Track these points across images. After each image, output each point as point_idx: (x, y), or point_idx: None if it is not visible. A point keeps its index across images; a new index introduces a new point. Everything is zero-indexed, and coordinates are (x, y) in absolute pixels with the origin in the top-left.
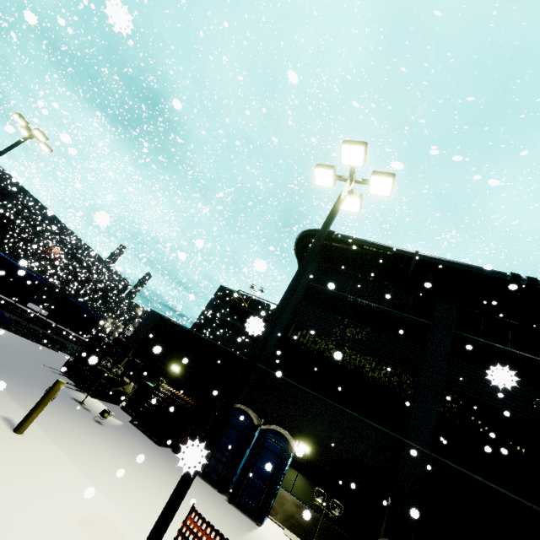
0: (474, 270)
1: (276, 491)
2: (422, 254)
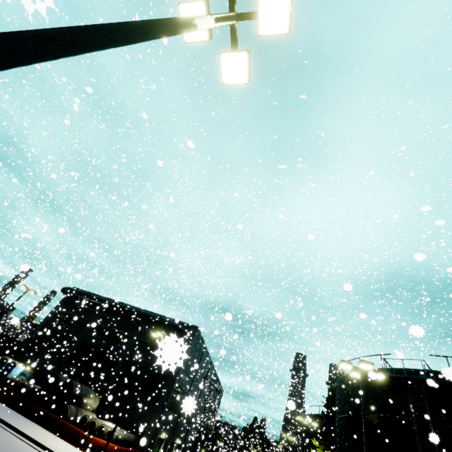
0: (104, 301)
1: None
2: (93, 296)
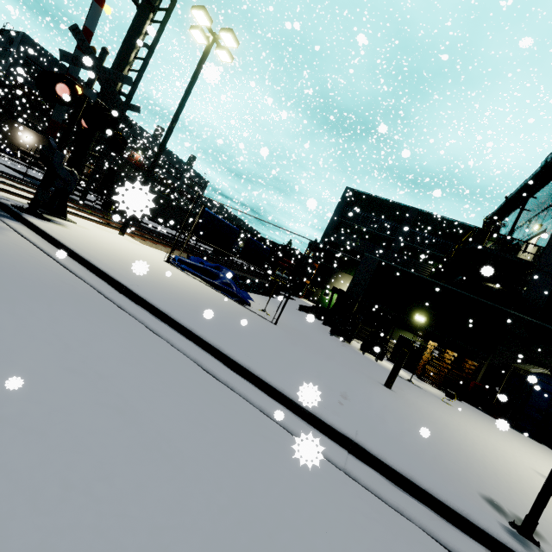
0: None
1: None
2: None
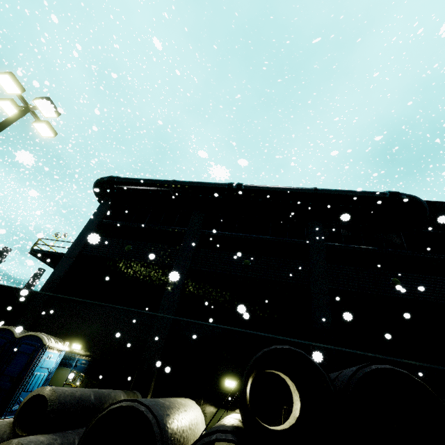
0: (207, 185)
1: (25, 385)
2: (176, 181)
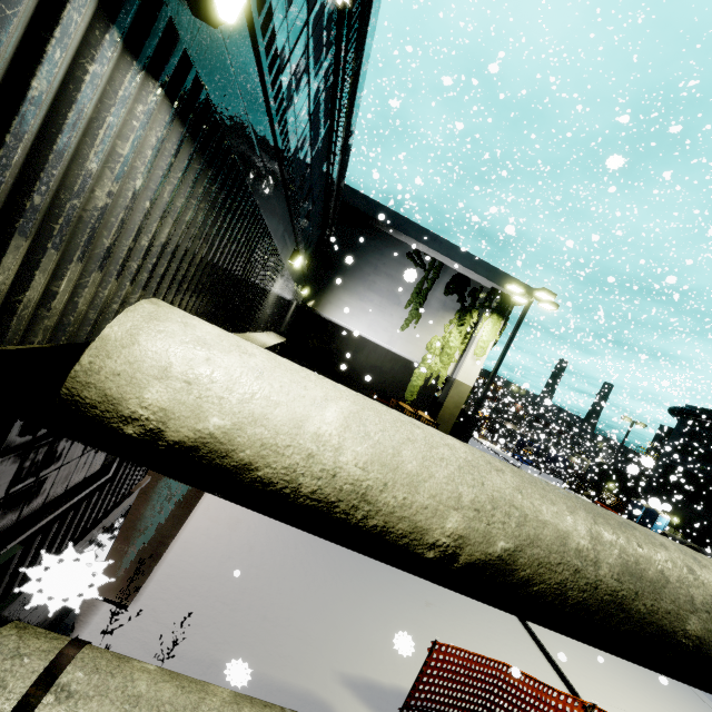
0: None
1: (654, 528)
2: None
